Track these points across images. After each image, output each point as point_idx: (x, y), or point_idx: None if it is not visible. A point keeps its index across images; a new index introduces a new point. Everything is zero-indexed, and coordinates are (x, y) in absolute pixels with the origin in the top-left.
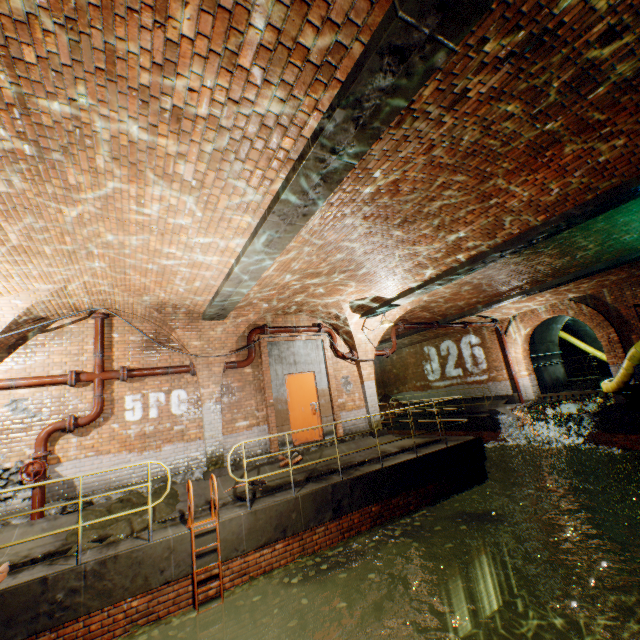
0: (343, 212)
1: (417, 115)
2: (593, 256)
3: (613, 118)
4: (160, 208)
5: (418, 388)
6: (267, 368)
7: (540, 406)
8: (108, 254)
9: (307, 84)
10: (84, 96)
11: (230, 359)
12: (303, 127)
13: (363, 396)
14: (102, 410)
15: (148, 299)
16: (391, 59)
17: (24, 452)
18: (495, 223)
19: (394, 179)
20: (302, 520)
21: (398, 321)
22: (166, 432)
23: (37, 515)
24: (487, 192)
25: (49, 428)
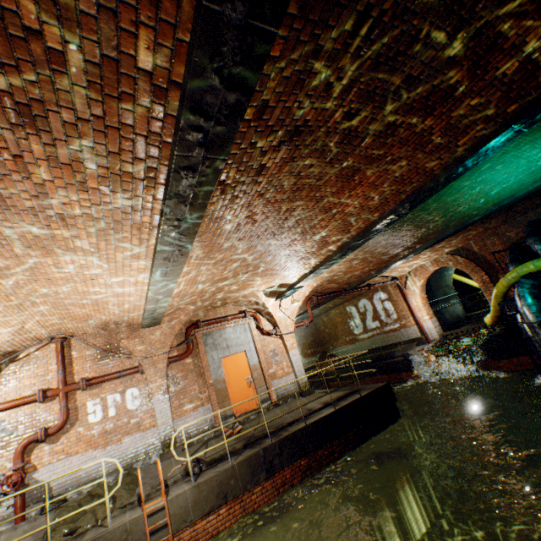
0: (218, 242)
1: (234, 185)
2: (442, 224)
3: (389, 151)
4: (75, 267)
5: (348, 342)
6: (204, 356)
7: (444, 343)
8: (49, 300)
9: (141, 188)
10: None
11: (172, 354)
12: (152, 209)
13: (290, 363)
14: (68, 418)
15: (93, 322)
16: (186, 172)
17: (5, 466)
18: (344, 223)
19: (246, 216)
20: (240, 484)
21: (314, 293)
22: (124, 426)
23: (20, 519)
24: (326, 206)
25: (24, 442)
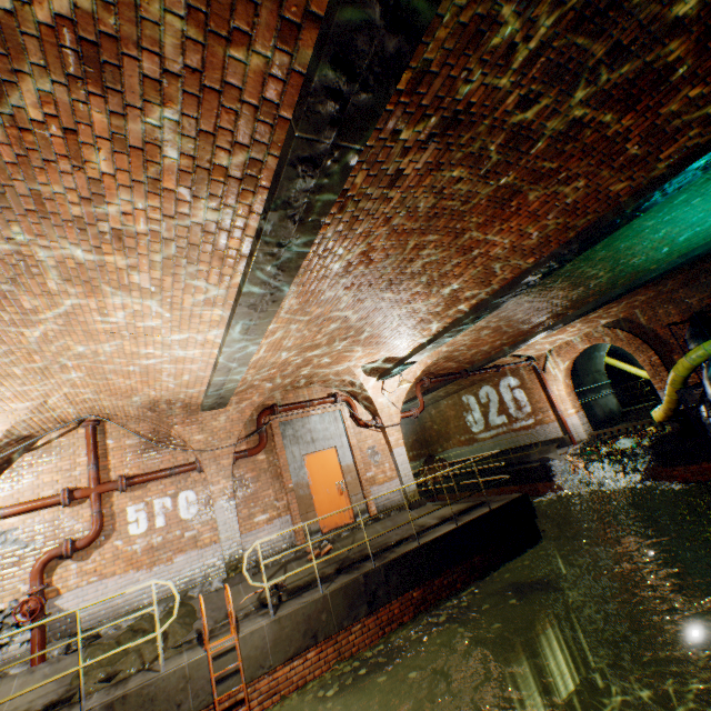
0: (319, 288)
1: (358, 198)
2: (607, 283)
3: (565, 165)
4: (126, 315)
5: (463, 443)
6: (282, 451)
7: (595, 445)
8: (83, 364)
9: (236, 194)
10: (21, 234)
11: (240, 448)
12: (245, 228)
13: (394, 465)
14: (102, 527)
15: (138, 399)
16: (305, 167)
17: (18, 589)
18: (486, 271)
19: (362, 251)
20: (334, 620)
21: (424, 375)
22: (176, 541)
23: (38, 660)
24: (466, 245)
25: (44, 557)
